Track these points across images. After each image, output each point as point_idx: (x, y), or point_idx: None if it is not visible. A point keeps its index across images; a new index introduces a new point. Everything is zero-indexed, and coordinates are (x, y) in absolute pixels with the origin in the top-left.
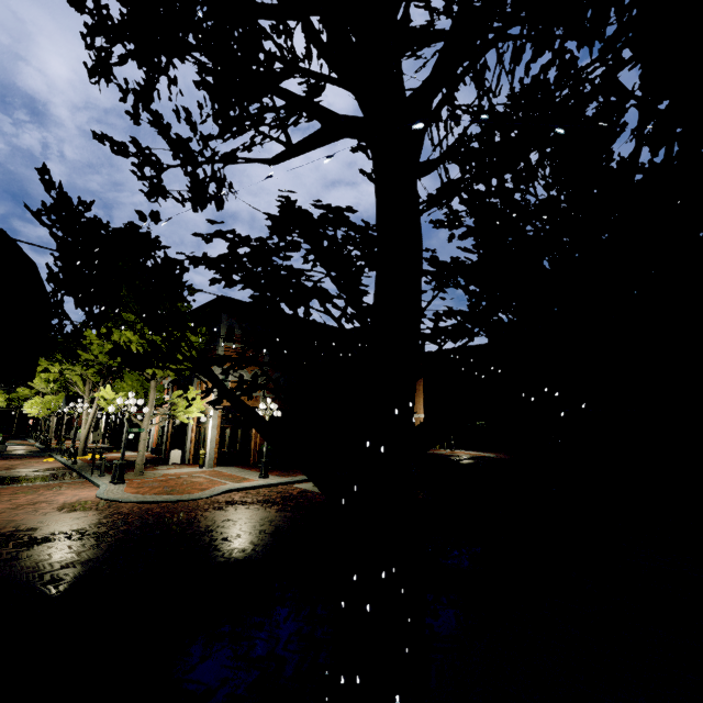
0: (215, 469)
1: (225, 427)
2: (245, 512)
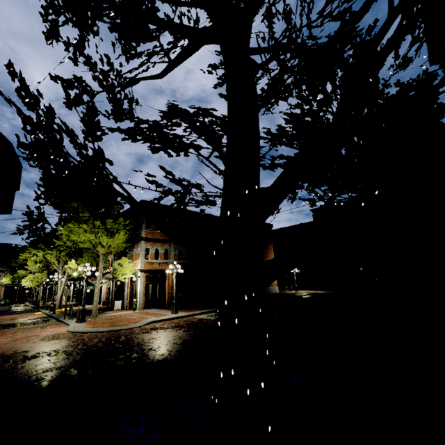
0: (143, 311)
1: (148, 283)
2: (163, 333)
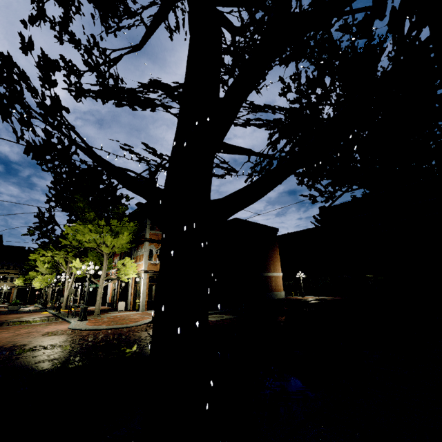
0: (146, 312)
1: (152, 285)
2: None
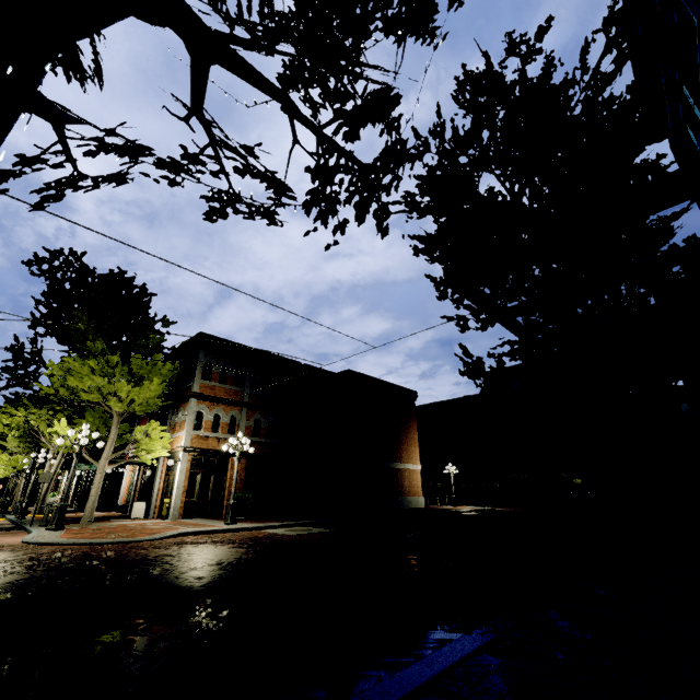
0: (180, 520)
1: (196, 473)
2: (190, 549)
